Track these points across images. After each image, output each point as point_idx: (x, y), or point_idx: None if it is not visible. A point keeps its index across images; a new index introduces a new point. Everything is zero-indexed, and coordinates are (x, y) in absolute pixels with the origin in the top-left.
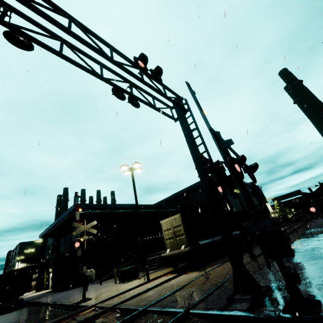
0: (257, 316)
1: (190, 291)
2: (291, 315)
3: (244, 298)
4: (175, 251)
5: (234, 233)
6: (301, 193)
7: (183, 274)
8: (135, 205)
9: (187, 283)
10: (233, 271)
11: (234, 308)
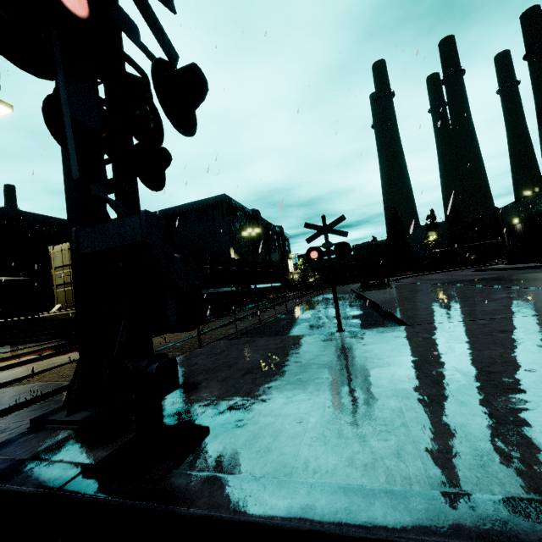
0: (14, 488)
1: (9, 393)
2: (97, 485)
3: (67, 419)
4: (69, 310)
5: (217, 291)
6: (309, 224)
7: (70, 353)
8: (31, 215)
9: (33, 374)
10: (79, 358)
11: (12, 450)
